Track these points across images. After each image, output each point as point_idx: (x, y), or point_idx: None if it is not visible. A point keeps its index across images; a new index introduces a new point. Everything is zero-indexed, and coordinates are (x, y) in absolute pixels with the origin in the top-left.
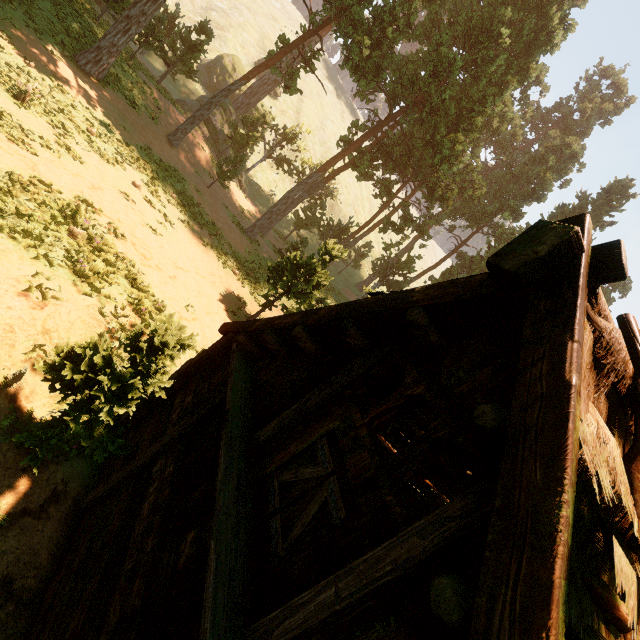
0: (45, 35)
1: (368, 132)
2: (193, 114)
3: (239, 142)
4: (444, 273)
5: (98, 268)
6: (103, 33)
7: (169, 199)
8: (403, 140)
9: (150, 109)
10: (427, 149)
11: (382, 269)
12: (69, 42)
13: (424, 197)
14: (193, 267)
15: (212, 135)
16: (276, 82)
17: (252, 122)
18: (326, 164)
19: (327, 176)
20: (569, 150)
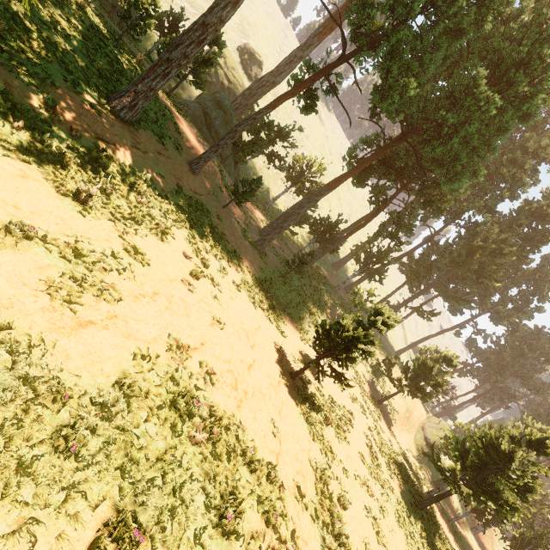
0: (81, 85)
1: (379, 151)
2: (217, 142)
3: (244, 150)
4: (418, 261)
5: (242, 508)
6: (126, 60)
7: (205, 246)
8: (418, 164)
9: (173, 137)
10: (436, 169)
11: (364, 259)
12: (101, 84)
13: (420, 206)
14: (246, 339)
15: (214, 139)
16: (274, 84)
17: (257, 131)
18: (337, 182)
19: (328, 184)
20: (544, 153)
